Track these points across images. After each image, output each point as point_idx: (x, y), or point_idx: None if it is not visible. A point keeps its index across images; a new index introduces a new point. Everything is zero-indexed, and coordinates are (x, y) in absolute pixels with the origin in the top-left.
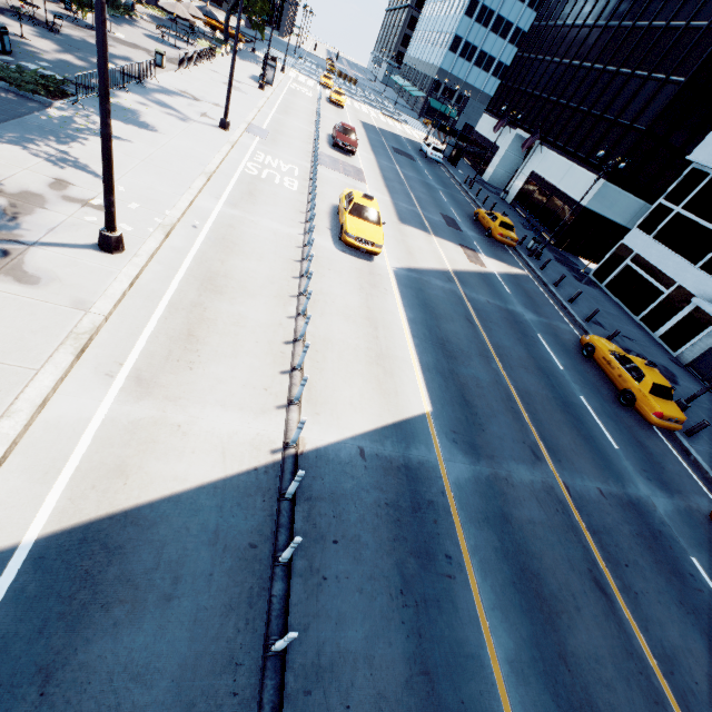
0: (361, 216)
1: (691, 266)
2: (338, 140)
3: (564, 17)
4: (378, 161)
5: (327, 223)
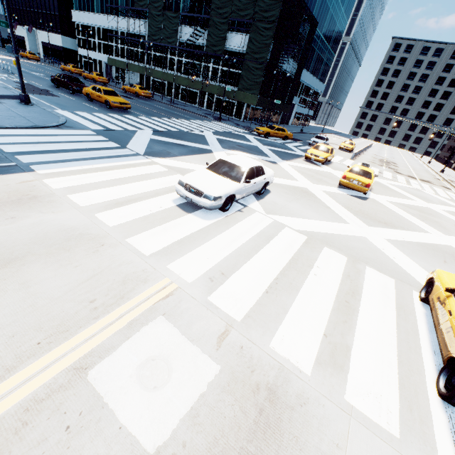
0: None
1: (92, 52)
2: None
3: None
4: None
5: None
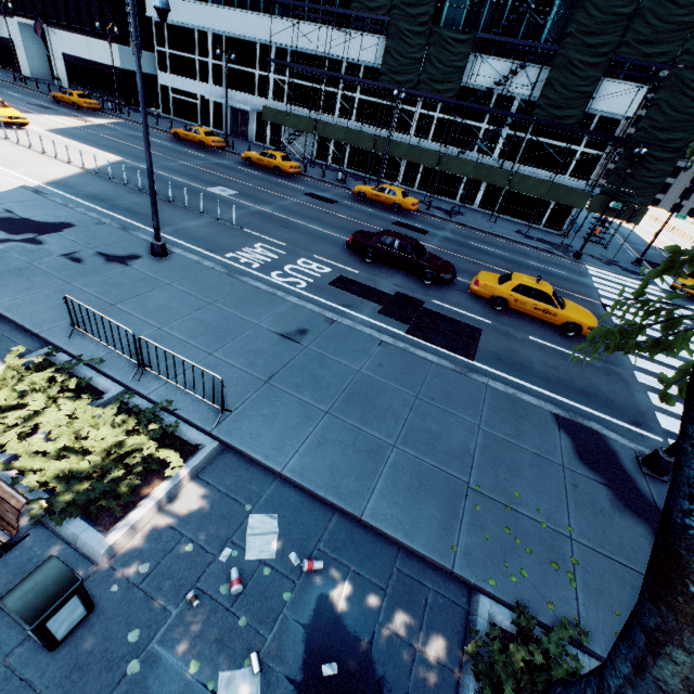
0: None
1: (196, 82)
2: None
3: None
4: None
5: None
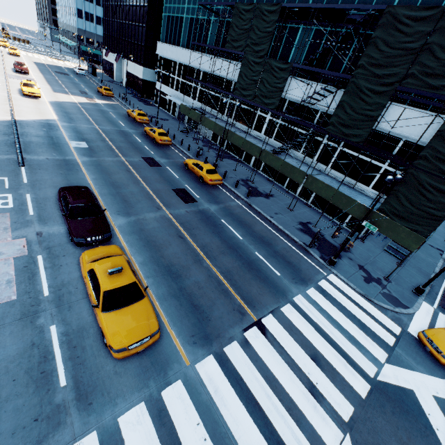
0: (28, 86)
1: (169, 88)
2: (17, 69)
3: (111, 0)
4: (45, 76)
5: (17, 92)
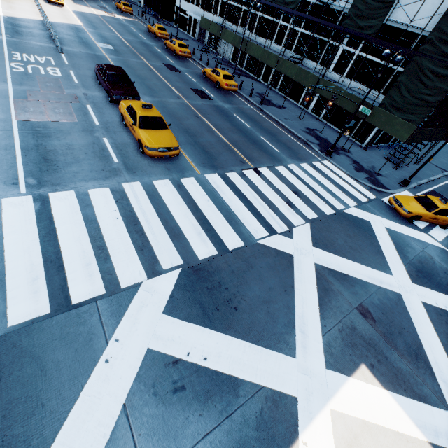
0: None
1: (189, 4)
2: None
3: None
4: None
5: None
